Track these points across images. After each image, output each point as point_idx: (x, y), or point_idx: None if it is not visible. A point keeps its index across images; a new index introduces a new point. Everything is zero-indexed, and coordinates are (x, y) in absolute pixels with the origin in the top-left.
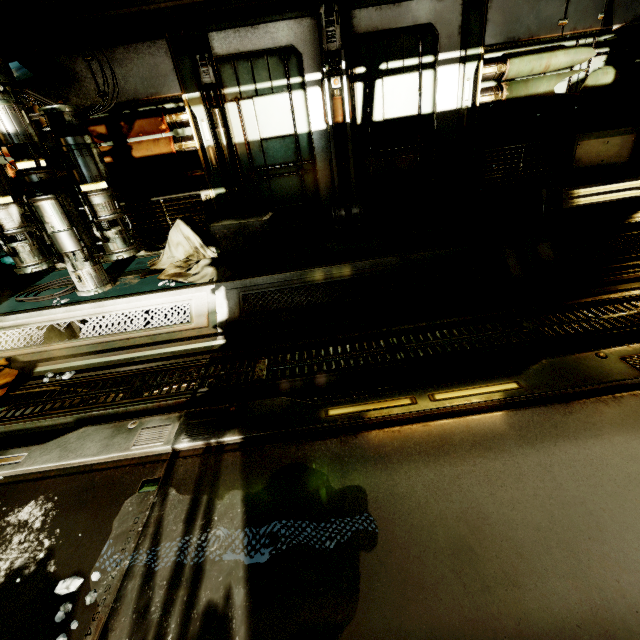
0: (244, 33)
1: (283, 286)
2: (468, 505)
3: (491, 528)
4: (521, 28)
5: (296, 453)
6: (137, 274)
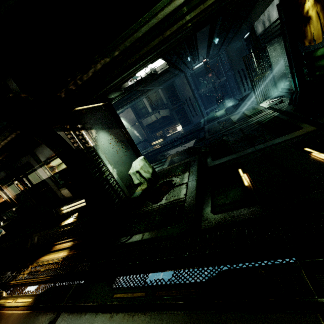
0: None
1: None
2: None
3: None
4: (47, 155)
5: None
6: None
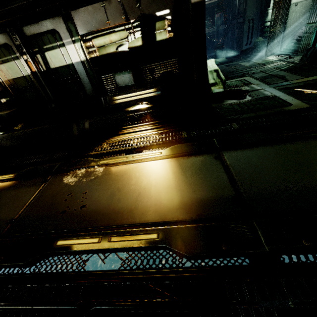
0: None
1: (4, 139)
2: None
3: None
4: (91, 26)
5: None
6: None
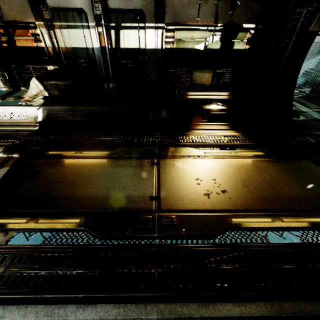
0: None
1: (64, 111)
2: (64, 176)
3: (64, 181)
4: (180, 18)
5: (32, 161)
6: (15, 97)
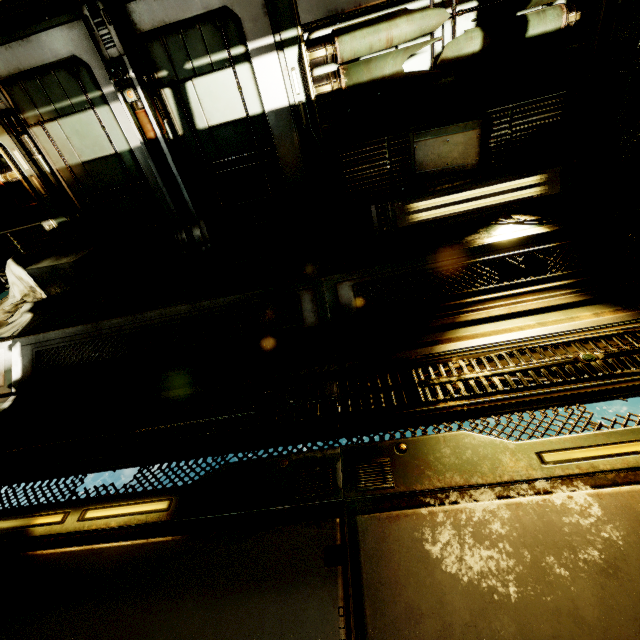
0: (17, 48)
1: (73, 341)
2: None
3: None
4: None
5: None
6: None
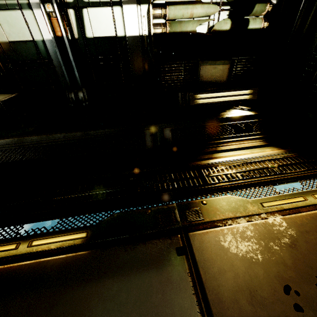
0: None
1: (4, 148)
2: None
3: None
4: None
5: None
6: None
